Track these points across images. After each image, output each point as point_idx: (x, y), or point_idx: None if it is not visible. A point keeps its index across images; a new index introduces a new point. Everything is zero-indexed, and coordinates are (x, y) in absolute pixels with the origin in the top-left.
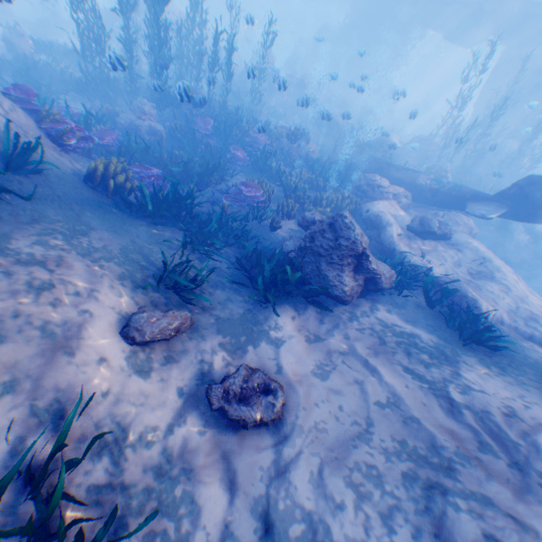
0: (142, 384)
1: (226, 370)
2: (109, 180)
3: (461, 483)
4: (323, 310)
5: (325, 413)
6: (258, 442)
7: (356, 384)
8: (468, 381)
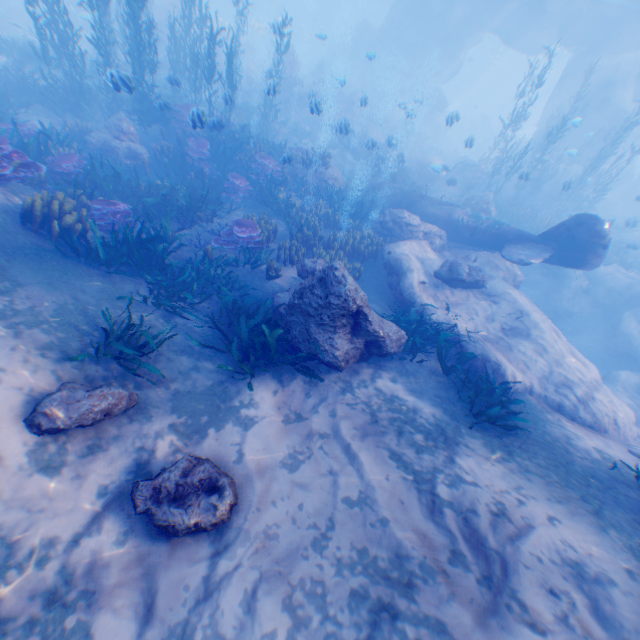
0: (48, 485)
1: (173, 460)
2: (54, 220)
3: (418, 604)
4: (313, 379)
5: (282, 514)
6: (191, 553)
7: (327, 476)
8: (462, 470)
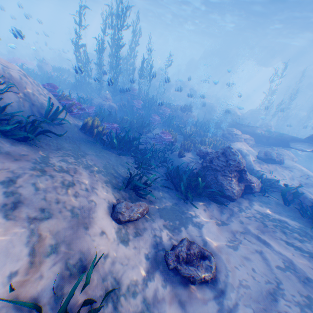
0: (125, 250)
1: (171, 242)
2: (93, 129)
3: None
4: (220, 204)
5: (245, 274)
6: (204, 295)
7: (258, 254)
8: None
